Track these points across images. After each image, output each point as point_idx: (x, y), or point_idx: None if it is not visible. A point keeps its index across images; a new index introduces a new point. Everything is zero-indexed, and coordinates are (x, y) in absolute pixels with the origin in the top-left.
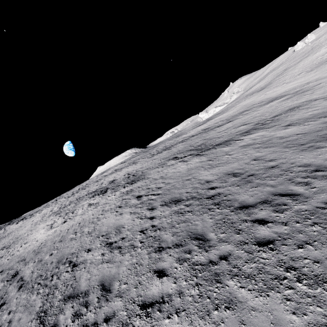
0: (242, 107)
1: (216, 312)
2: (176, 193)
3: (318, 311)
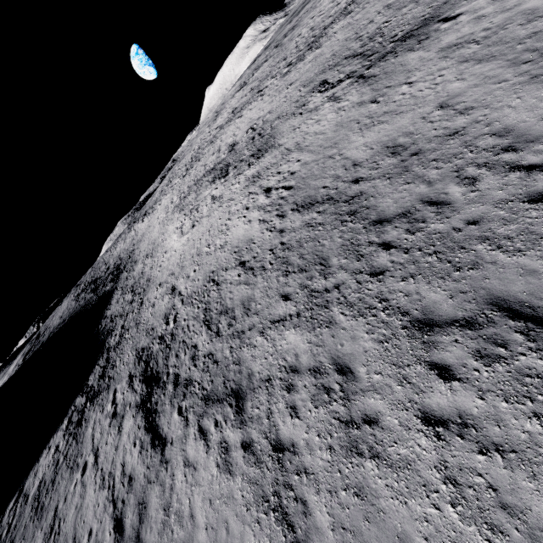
0: None
1: (319, 329)
2: (311, 189)
3: (382, 333)
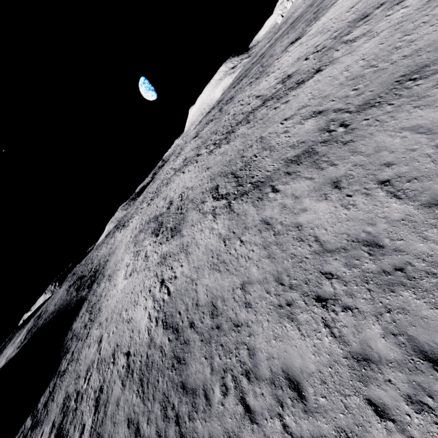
0: None
1: None
2: (175, 307)
3: None
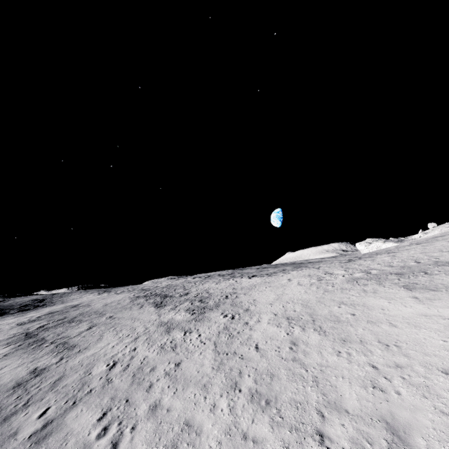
0: (247, 286)
1: None
2: None
3: None
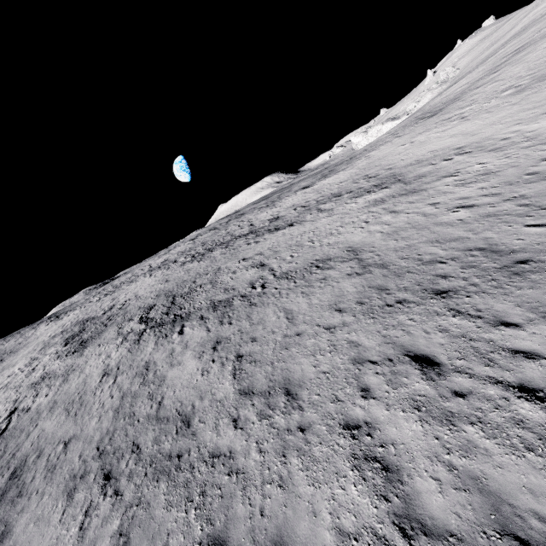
0: (358, 172)
1: None
2: None
3: None
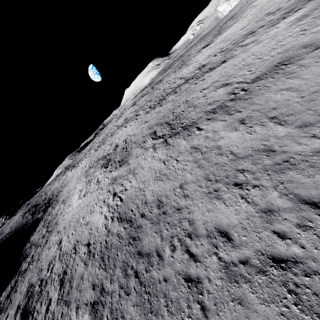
0: (255, 16)
1: None
2: (127, 207)
3: None
